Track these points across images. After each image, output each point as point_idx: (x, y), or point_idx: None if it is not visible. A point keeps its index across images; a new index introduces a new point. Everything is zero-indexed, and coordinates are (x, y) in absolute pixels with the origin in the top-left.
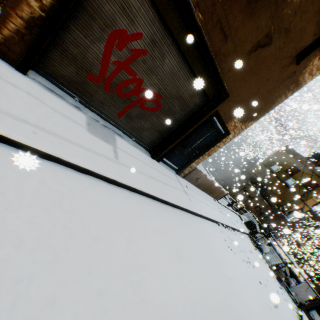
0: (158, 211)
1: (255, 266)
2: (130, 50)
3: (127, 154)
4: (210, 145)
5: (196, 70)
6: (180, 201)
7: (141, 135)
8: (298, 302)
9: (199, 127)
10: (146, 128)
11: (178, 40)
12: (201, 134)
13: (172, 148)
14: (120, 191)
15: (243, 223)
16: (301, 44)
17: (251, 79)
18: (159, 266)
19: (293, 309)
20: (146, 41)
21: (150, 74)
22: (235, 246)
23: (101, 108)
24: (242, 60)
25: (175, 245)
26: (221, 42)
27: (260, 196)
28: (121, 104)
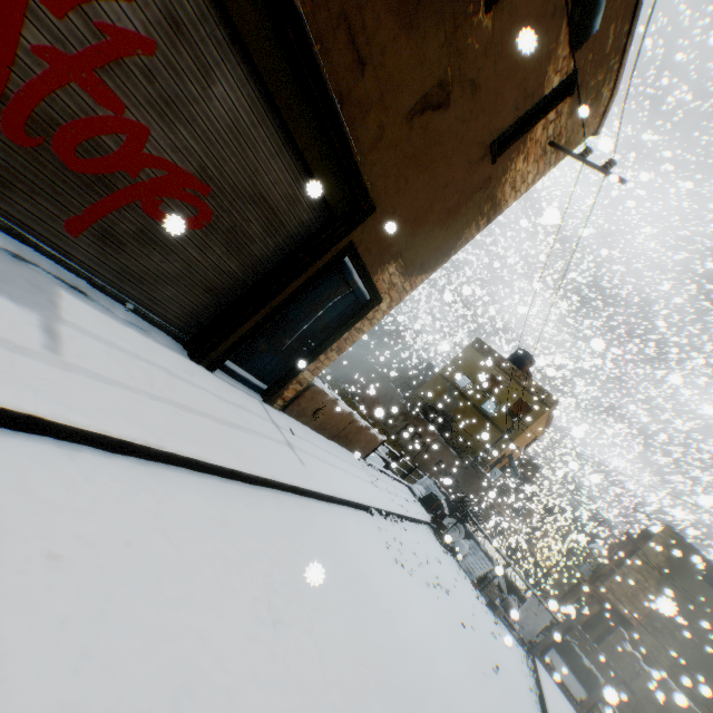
0: (209, 503)
1: (450, 590)
2: (97, 26)
3: (103, 343)
4: (341, 326)
5: (297, 131)
6: (276, 467)
7: (156, 296)
8: (527, 642)
9: (314, 280)
10: (169, 276)
11: (247, 38)
12: (319, 300)
13: (248, 333)
14: (65, 455)
15: (418, 501)
16: (498, 122)
17: (417, 177)
18: (208, 681)
19: (522, 660)
20: (152, 15)
21: (172, 118)
22: (409, 557)
23: (1, 196)
24: (398, 130)
25: (265, 591)
26: (351, 71)
27: (443, 441)
28: (79, 193)
